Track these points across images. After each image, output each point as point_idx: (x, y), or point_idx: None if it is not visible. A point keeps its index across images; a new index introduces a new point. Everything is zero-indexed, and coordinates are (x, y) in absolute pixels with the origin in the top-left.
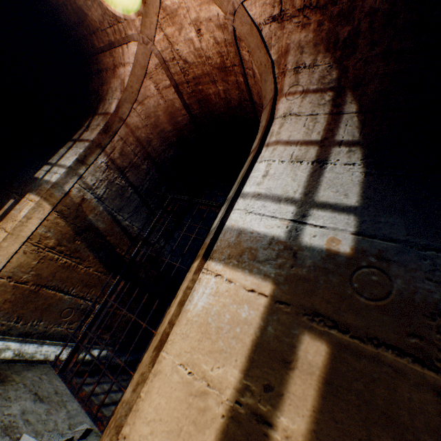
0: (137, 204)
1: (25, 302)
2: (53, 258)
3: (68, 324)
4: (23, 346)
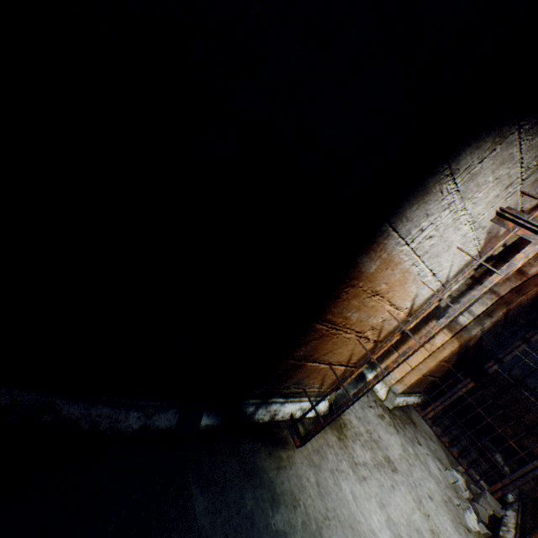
0: (498, 325)
1: (418, 382)
2: (440, 364)
3: (422, 387)
4: (407, 398)
